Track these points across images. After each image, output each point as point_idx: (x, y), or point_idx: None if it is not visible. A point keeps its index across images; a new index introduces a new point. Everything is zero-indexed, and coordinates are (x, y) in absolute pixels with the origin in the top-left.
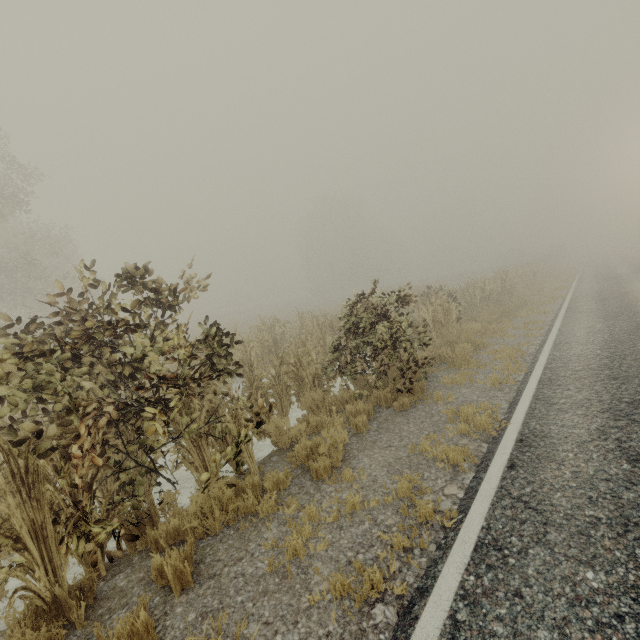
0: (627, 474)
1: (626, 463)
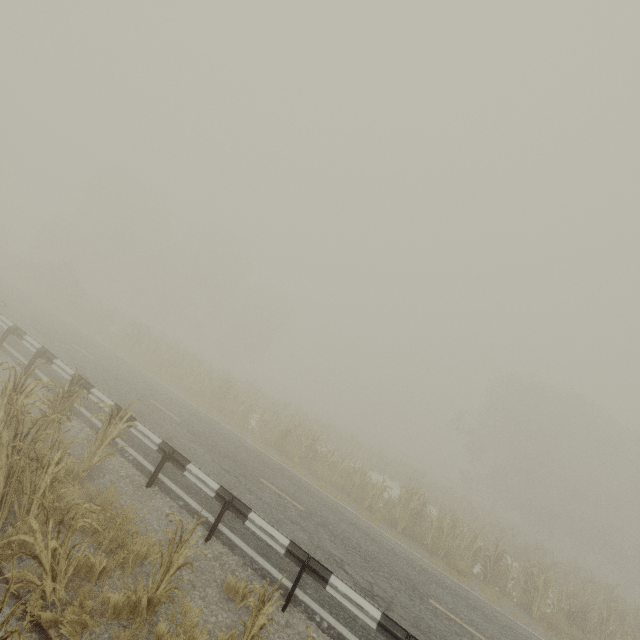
0: None
1: None
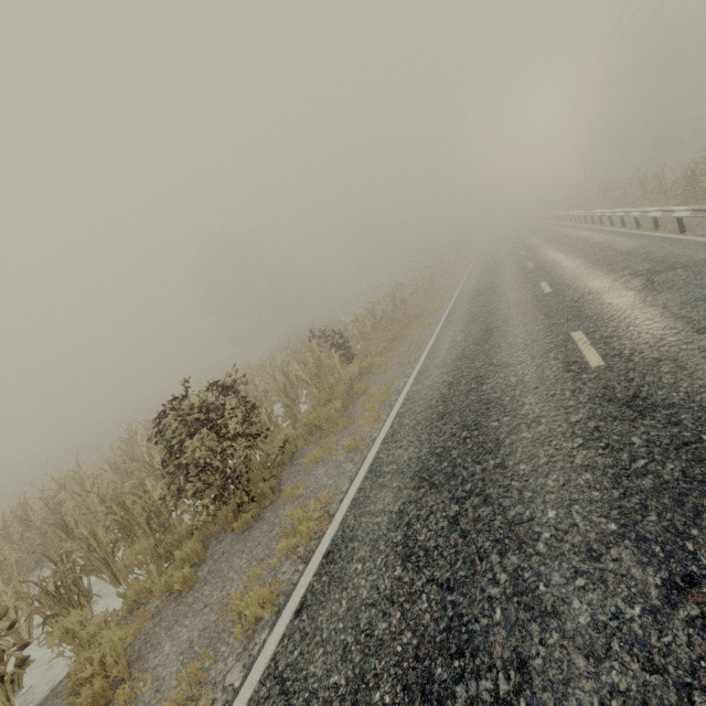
0: (394, 586)
1: (400, 565)
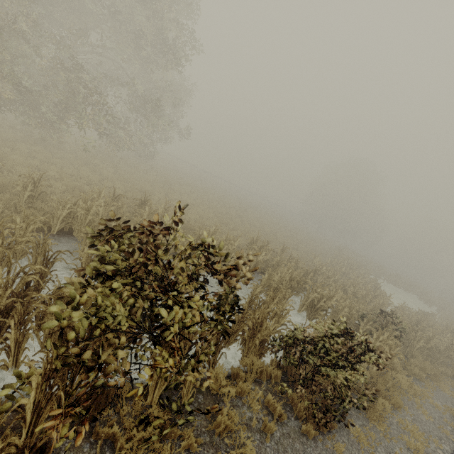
0: None
1: None
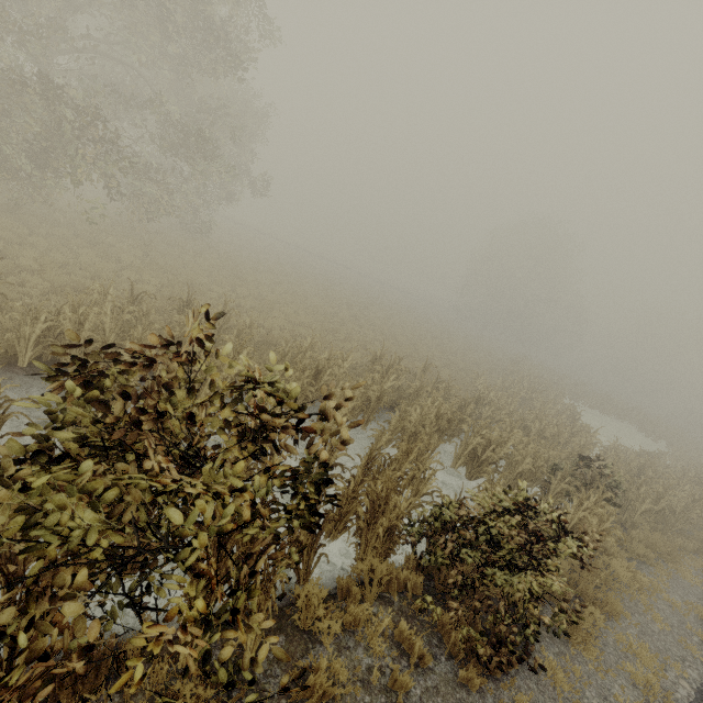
0: None
1: None
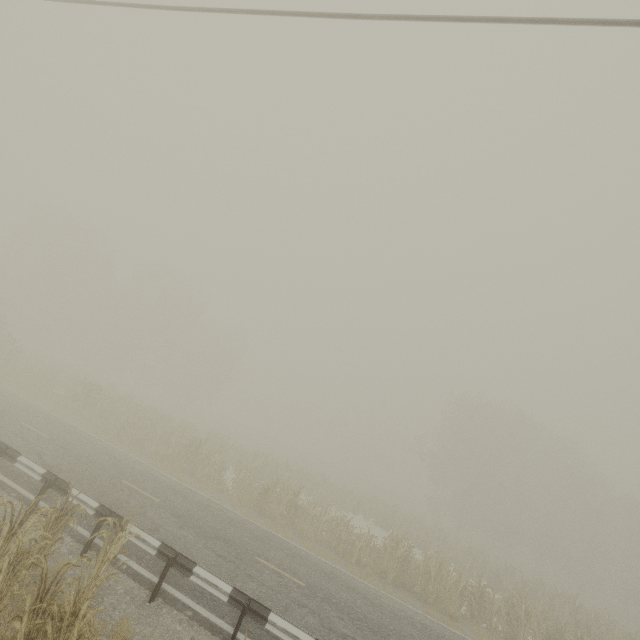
0: None
1: None
